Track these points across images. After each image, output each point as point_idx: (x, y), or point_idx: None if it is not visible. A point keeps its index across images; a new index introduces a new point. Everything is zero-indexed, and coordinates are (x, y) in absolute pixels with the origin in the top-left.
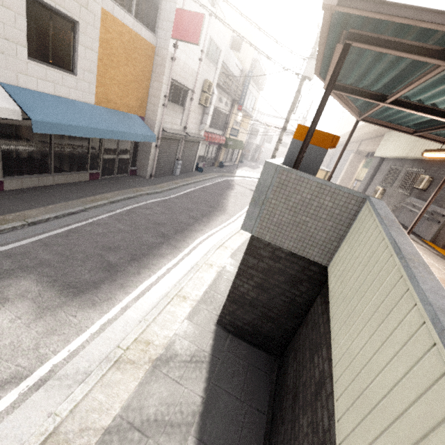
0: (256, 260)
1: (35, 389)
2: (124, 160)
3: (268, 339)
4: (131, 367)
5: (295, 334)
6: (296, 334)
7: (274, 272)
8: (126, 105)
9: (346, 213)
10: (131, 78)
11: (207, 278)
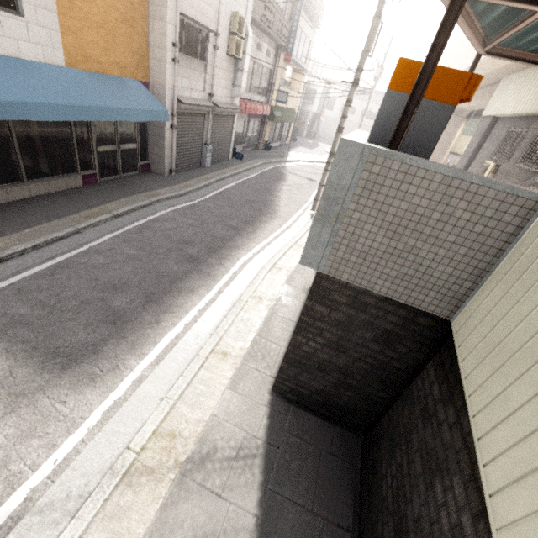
0: (326, 308)
1: (3, 534)
2: (130, 151)
3: (346, 412)
4: (149, 479)
5: (388, 410)
6: (391, 410)
7: (357, 326)
8: (117, 64)
9: (497, 230)
10: (117, 17)
11: (255, 319)
